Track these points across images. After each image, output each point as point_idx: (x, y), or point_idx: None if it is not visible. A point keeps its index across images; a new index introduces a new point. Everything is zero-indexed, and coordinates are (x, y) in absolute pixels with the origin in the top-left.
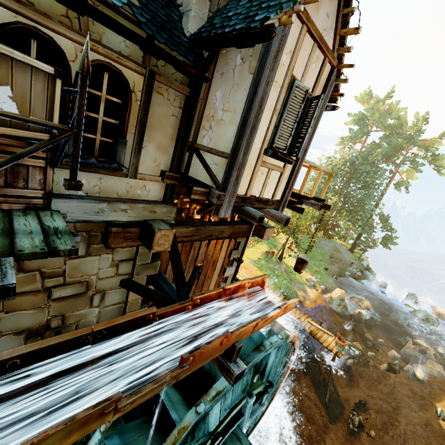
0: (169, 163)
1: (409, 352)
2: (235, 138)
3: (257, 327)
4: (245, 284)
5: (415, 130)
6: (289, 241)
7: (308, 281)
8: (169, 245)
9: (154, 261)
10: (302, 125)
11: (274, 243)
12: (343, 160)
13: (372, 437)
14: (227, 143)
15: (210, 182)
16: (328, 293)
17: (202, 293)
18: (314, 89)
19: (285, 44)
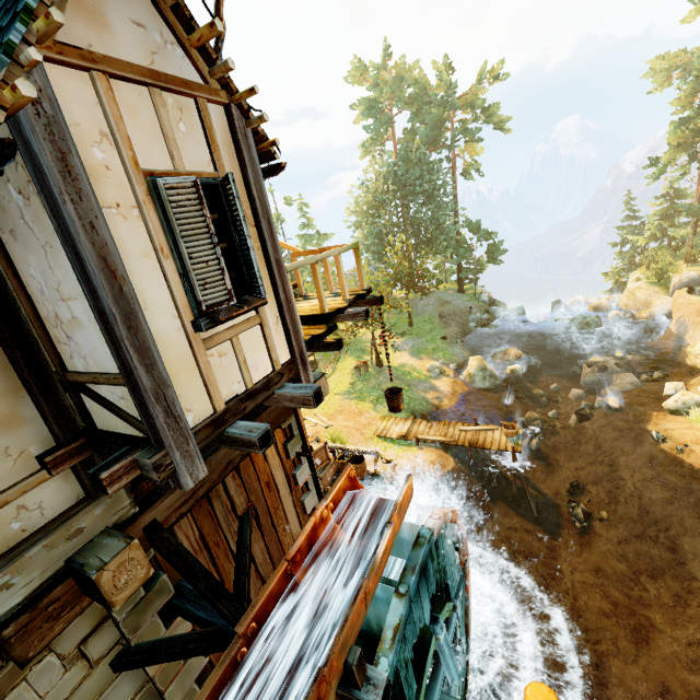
0: (44, 432)
1: (590, 380)
2: (110, 350)
3: (371, 590)
4: (322, 516)
5: (445, 88)
6: (378, 330)
7: (431, 371)
8: (146, 568)
9: (153, 582)
10: (236, 235)
11: (361, 346)
12: (381, 179)
13: (606, 519)
14: (112, 357)
15: (137, 431)
16: (463, 369)
17: (253, 605)
18: (216, 163)
19: (69, 134)
